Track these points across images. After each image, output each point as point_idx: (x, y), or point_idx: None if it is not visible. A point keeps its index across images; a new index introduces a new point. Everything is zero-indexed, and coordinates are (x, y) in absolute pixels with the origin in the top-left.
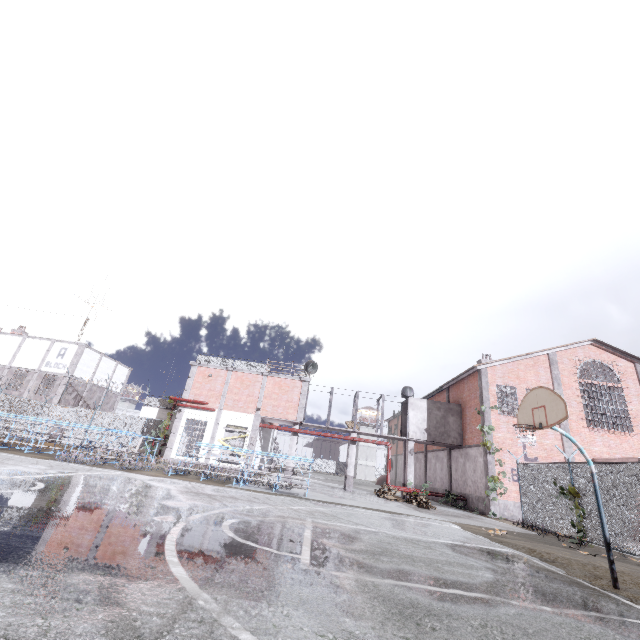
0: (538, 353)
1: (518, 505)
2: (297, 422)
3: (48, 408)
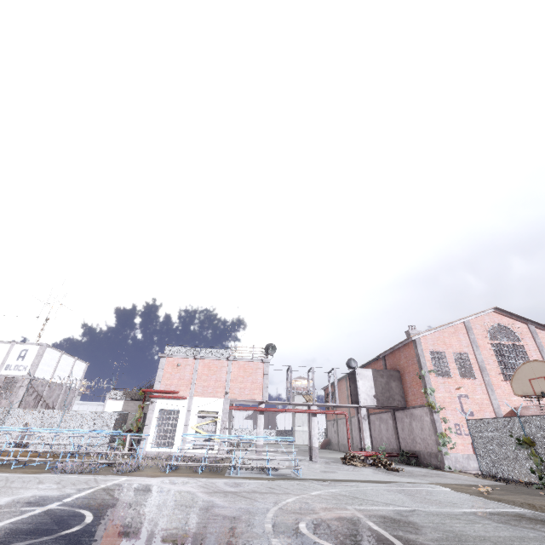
0: (456, 322)
1: (466, 456)
2: (263, 401)
3: (13, 413)
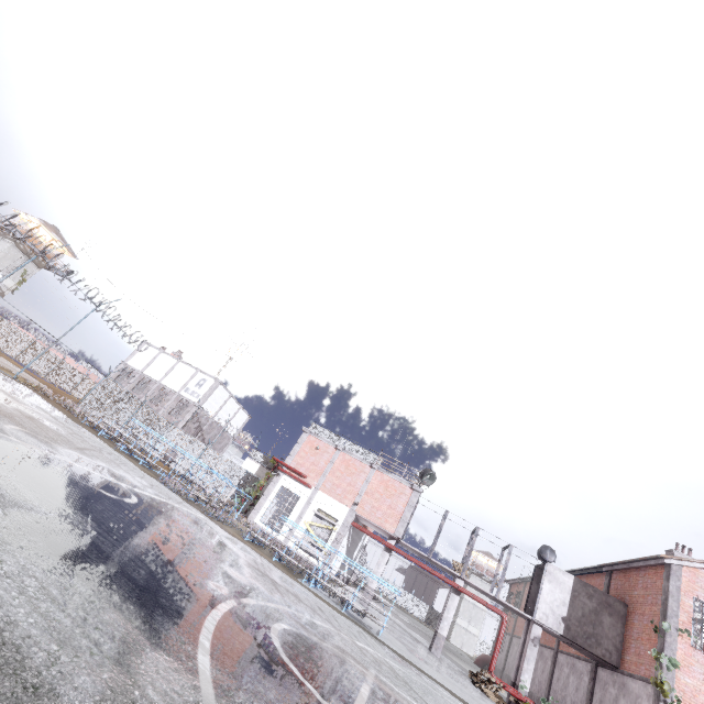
0: None
1: None
2: (394, 536)
3: (172, 430)
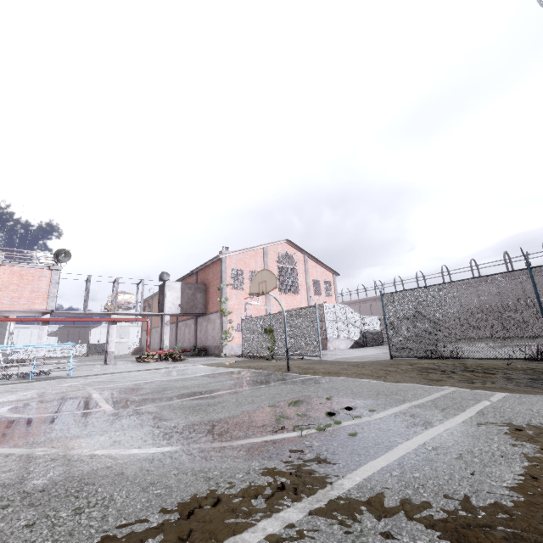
0: (258, 247)
1: (239, 346)
2: (48, 311)
3: None
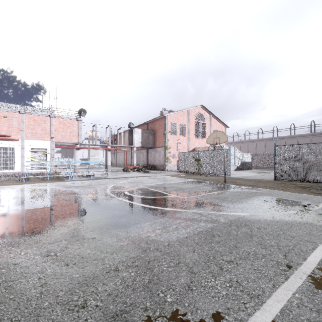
0: (185, 109)
1: (174, 165)
2: (78, 143)
3: None
